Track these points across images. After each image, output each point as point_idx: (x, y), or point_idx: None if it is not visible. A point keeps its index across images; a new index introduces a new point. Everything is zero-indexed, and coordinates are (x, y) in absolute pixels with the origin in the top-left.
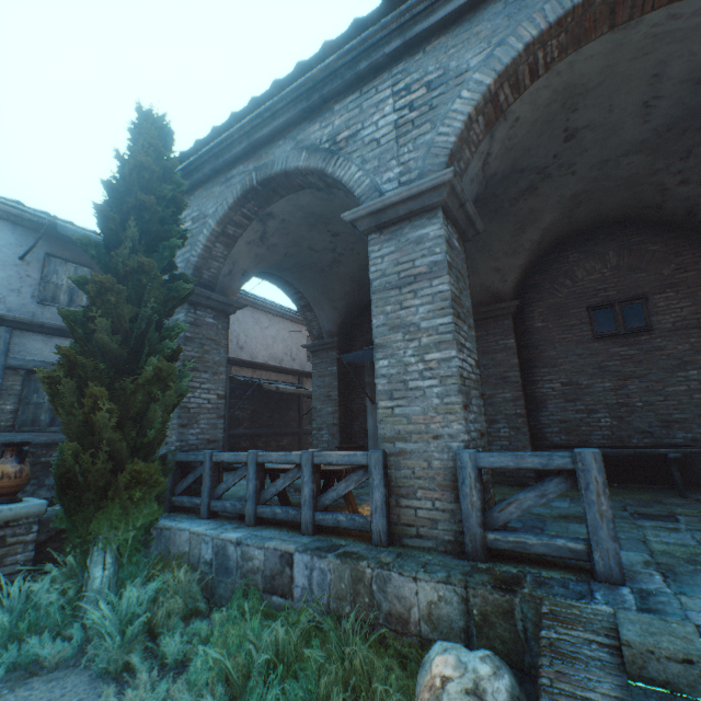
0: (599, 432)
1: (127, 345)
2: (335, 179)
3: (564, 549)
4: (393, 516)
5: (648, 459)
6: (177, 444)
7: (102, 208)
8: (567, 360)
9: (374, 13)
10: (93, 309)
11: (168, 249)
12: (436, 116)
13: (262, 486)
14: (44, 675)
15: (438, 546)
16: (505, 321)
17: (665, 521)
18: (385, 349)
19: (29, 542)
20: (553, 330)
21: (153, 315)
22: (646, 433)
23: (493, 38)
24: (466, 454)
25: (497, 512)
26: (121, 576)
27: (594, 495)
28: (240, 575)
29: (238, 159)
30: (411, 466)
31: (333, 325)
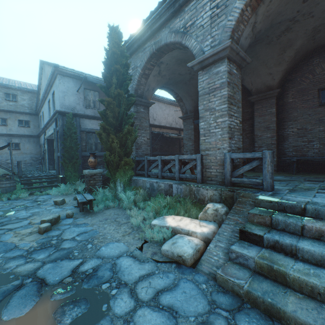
0: (312, 150)
1: (118, 122)
2: (185, 46)
3: (255, 182)
4: (204, 174)
5: None
6: (135, 155)
7: (104, 73)
8: (302, 118)
9: None
10: (107, 110)
11: (126, 85)
12: (227, 11)
13: (163, 167)
14: (112, 208)
15: (217, 183)
16: (272, 100)
17: (316, 182)
18: (203, 119)
19: (100, 180)
20: (297, 102)
21: (124, 111)
22: None
23: None
24: (227, 154)
25: (236, 172)
26: (125, 191)
27: (266, 165)
28: (157, 191)
29: (147, 39)
30: (210, 159)
31: (191, 107)
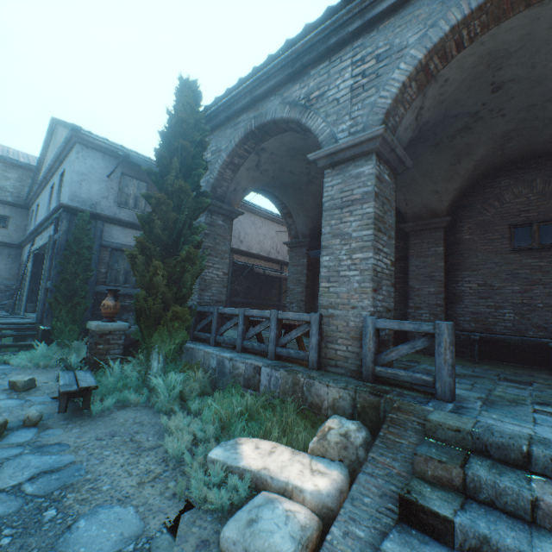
0: (503, 323)
1: (172, 237)
2: (307, 127)
3: (420, 379)
4: (322, 353)
5: (540, 348)
6: (198, 300)
7: (159, 150)
8: (486, 267)
9: (341, 2)
10: (154, 214)
11: (196, 176)
12: (380, 83)
13: (247, 330)
14: (132, 407)
15: (347, 372)
16: (437, 233)
17: (520, 384)
18: (327, 249)
19: (120, 344)
20: (478, 242)
21: (187, 219)
22: (542, 328)
23: (428, 21)
24: (369, 319)
25: (384, 355)
26: (166, 370)
27: (442, 349)
28: (231, 377)
29: (243, 109)
30: (336, 324)
31: (306, 229)
